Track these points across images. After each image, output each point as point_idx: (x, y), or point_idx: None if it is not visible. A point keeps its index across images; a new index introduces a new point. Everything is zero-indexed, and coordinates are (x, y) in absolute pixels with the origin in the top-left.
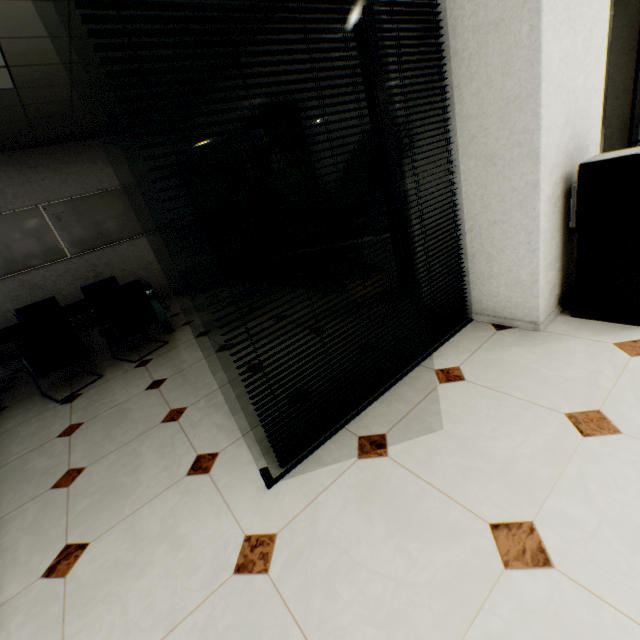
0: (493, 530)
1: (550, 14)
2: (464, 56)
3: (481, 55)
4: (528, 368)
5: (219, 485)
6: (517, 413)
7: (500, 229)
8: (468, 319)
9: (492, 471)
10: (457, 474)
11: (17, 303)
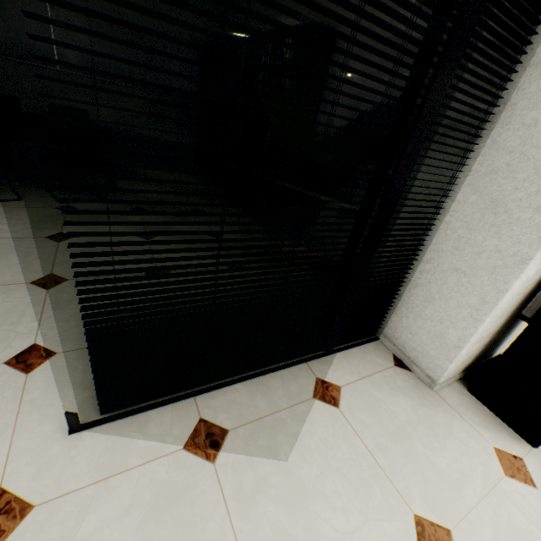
0: None
1: None
2: None
3: None
4: (404, 429)
5: (26, 396)
6: (368, 484)
7: (458, 279)
8: (375, 336)
9: None
10: (269, 536)
11: None
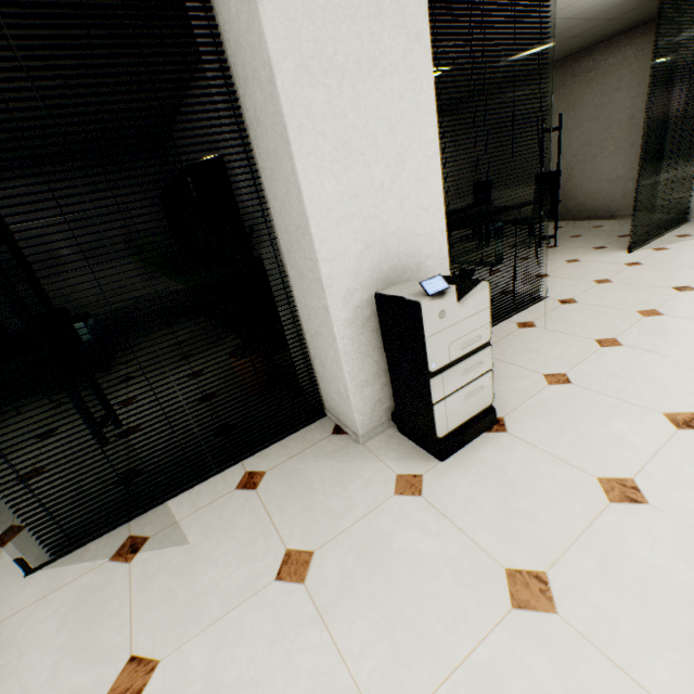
0: (128, 662)
1: (310, 156)
2: (267, 174)
3: (275, 178)
4: (311, 488)
5: None
6: (256, 539)
7: (321, 340)
8: (324, 413)
9: (182, 600)
10: (157, 596)
11: None
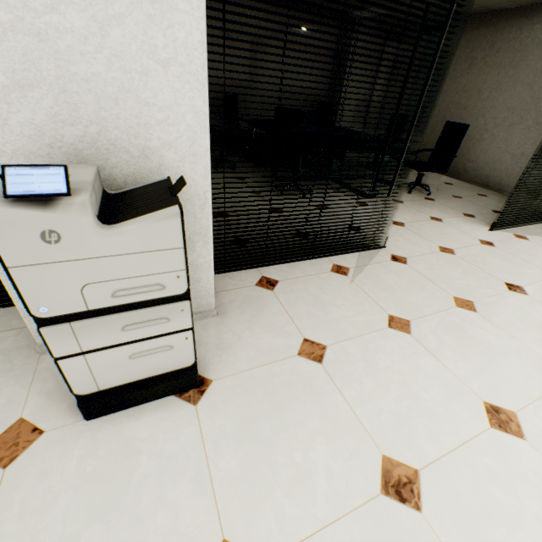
0: None
1: None
2: None
3: None
4: None
5: None
6: None
7: None
8: None
9: None
10: None
11: None
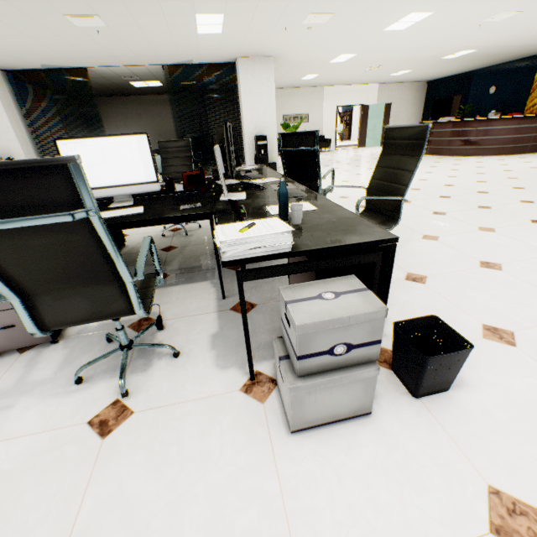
0: None
1: None
2: None
3: None
4: None
5: None
6: None
7: None
8: None
9: None
10: None
11: None
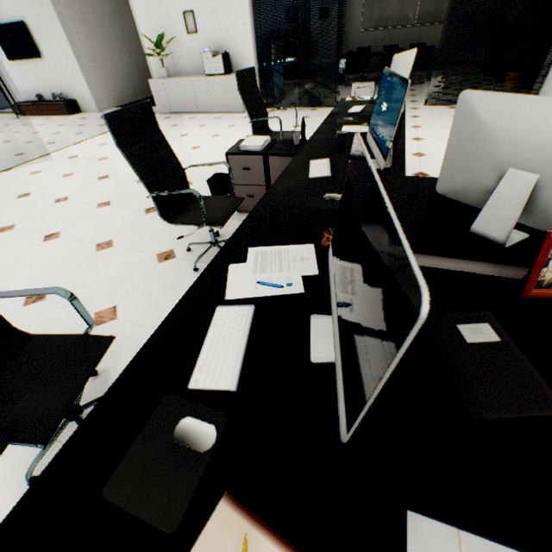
0: None
1: None
2: None
3: None
4: None
5: (414, 104)
6: None
7: None
8: None
9: None
10: None
11: (381, 45)
